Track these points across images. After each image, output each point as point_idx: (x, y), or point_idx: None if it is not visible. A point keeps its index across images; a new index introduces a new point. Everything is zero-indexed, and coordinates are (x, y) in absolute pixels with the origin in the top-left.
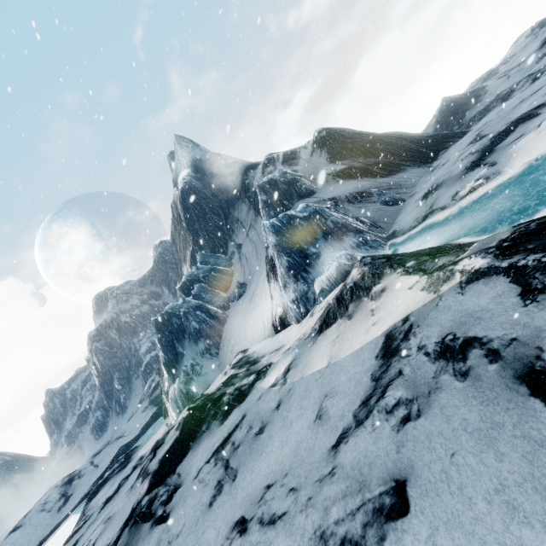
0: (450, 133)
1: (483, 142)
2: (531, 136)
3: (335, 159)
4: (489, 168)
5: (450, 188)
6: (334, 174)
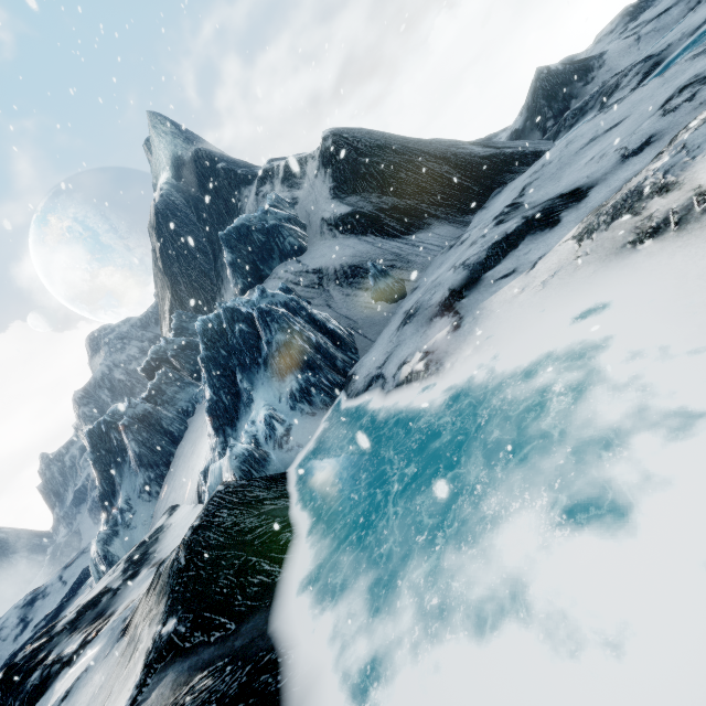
0: (517, 154)
1: (483, 245)
2: (515, 287)
3: (341, 191)
4: (449, 331)
5: (414, 333)
6: (332, 222)
